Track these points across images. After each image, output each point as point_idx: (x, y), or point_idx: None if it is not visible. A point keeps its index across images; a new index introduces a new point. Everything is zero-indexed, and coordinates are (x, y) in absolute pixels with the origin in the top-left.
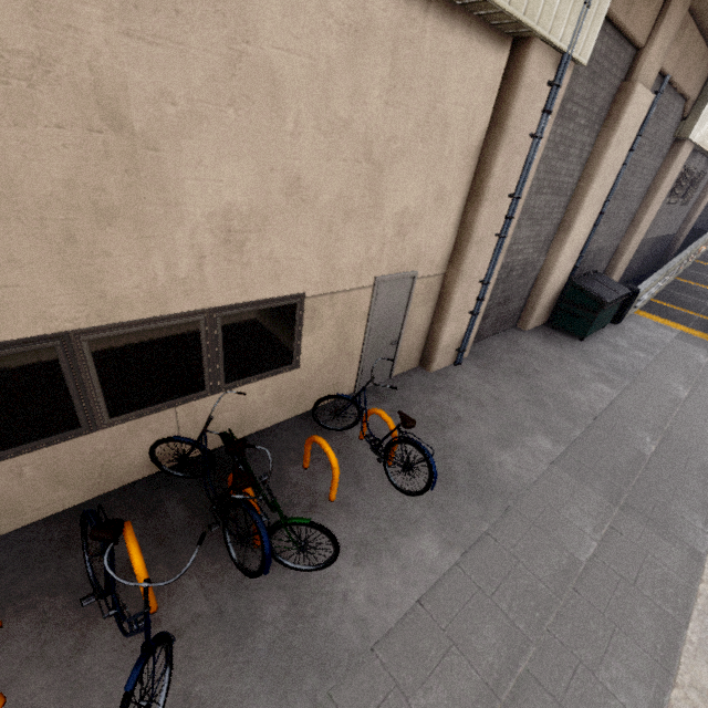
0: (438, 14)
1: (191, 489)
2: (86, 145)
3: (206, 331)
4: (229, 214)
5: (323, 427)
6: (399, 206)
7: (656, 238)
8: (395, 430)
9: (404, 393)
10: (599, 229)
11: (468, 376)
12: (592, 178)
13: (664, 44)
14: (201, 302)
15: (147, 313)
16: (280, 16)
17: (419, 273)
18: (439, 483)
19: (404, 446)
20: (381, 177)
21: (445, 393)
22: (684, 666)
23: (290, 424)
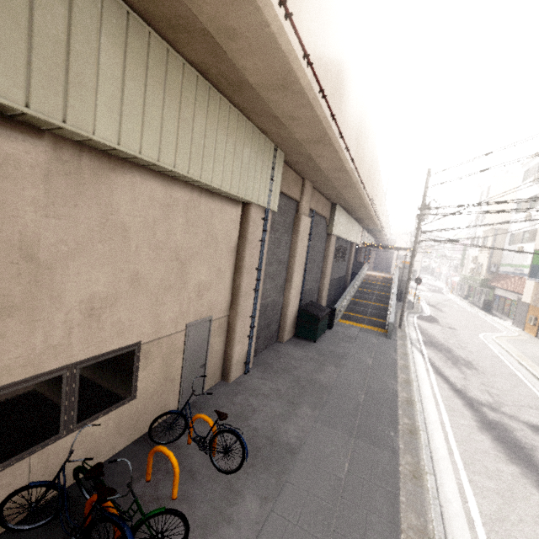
0: (206, 196)
1: (41, 537)
2: (6, 271)
3: (67, 381)
4: (93, 298)
5: (158, 443)
6: (197, 281)
7: (337, 279)
8: (214, 426)
9: (214, 401)
10: (306, 278)
11: (255, 379)
12: (295, 255)
13: (307, 200)
14: (66, 360)
15: (23, 375)
16: (129, 202)
17: (213, 317)
18: (250, 458)
19: (222, 435)
20: (185, 267)
21: (242, 394)
22: (403, 518)
23: (129, 449)
